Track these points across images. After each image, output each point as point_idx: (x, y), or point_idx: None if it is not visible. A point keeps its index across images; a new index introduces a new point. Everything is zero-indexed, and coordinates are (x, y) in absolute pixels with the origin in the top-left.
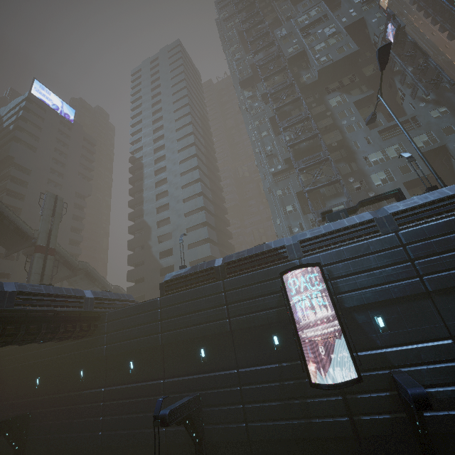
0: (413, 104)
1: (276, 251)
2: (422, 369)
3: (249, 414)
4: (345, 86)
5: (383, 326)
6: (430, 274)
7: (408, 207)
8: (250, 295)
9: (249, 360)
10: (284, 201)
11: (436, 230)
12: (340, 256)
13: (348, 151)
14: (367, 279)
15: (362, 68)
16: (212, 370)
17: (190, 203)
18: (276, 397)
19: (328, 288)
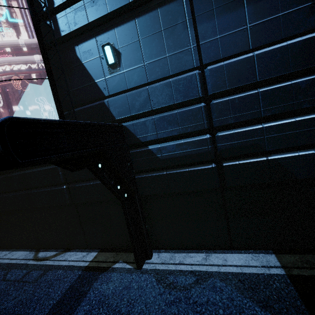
0: None
1: None
2: (148, 120)
3: None
4: None
5: (113, 63)
6: None
7: None
8: None
9: None
10: None
11: None
12: None
13: None
14: None
15: None
16: None
17: None
18: None
19: None
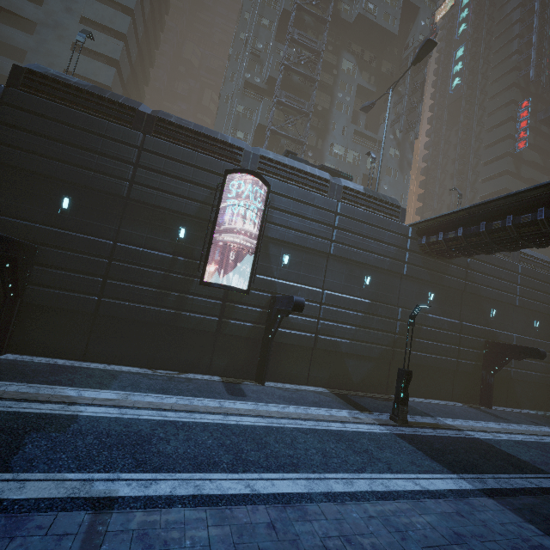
0: (387, 131)
1: (231, 148)
2: None
3: (110, 290)
4: (364, 61)
5: (286, 264)
6: (338, 244)
7: (356, 189)
8: (176, 173)
9: (138, 239)
10: (239, 123)
11: (361, 216)
12: (290, 192)
13: (325, 125)
14: (298, 223)
15: (384, 59)
16: (72, 231)
17: (103, 10)
18: (154, 283)
19: (264, 211)
